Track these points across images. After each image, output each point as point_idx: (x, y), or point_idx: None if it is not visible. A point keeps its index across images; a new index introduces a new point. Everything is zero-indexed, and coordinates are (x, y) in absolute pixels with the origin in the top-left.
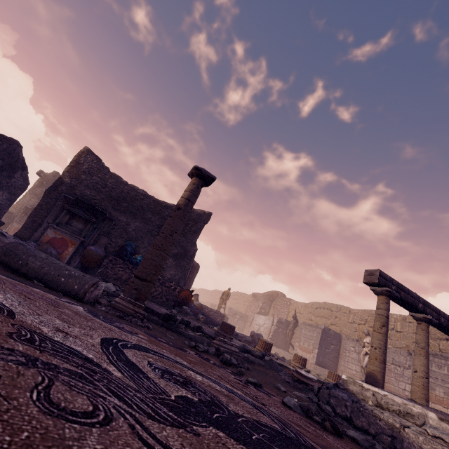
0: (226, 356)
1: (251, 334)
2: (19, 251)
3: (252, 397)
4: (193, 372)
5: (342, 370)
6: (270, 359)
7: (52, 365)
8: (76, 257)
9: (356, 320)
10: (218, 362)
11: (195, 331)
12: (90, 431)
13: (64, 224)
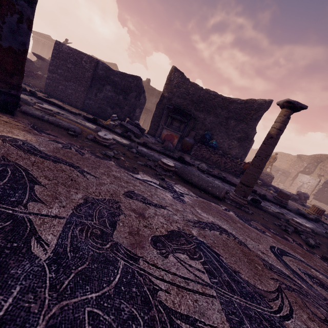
0: (310, 242)
1: (297, 193)
2: (186, 172)
3: None
4: (313, 269)
5: None
6: None
7: (291, 287)
8: (178, 144)
9: None
10: (306, 245)
11: (261, 197)
12: None
13: (170, 125)
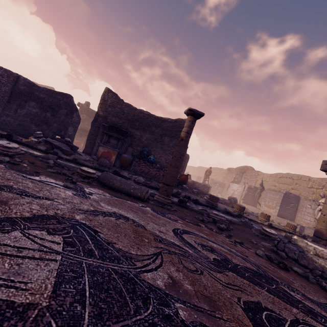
0: (220, 226)
1: (229, 198)
2: (108, 177)
3: (240, 252)
4: (211, 242)
5: (298, 219)
6: (245, 221)
7: (174, 252)
8: (117, 161)
9: (314, 186)
10: (217, 229)
11: (194, 202)
12: (201, 276)
13: (106, 142)
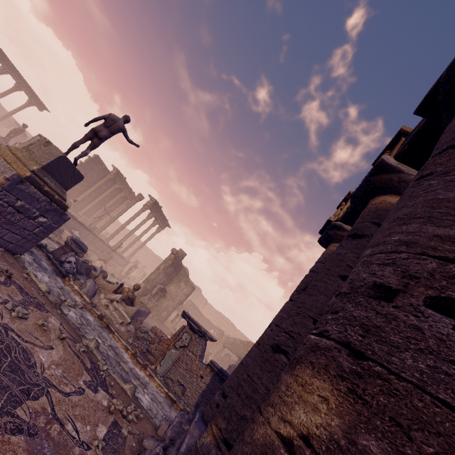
0: None
1: None
2: None
3: None
4: None
5: None
6: None
7: None
8: None
9: (237, 336)
10: None
11: None
12: None
13: None
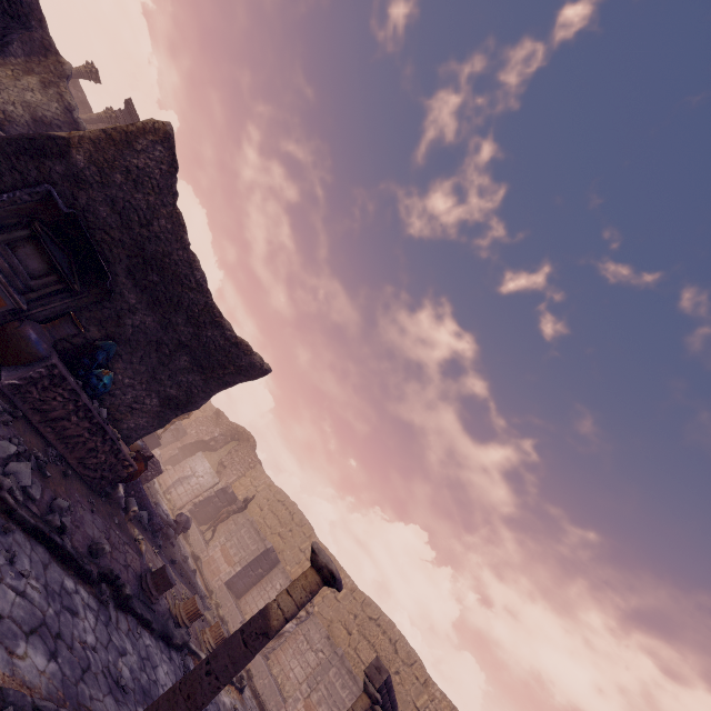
0: None
1: (178, 521)
2: None
3: None
4: None
5: (248, 600)
6: None
7: None
8: None
9: (308, 553)
10: None
11: (118, 601)
12: None
13: (5, 245)
